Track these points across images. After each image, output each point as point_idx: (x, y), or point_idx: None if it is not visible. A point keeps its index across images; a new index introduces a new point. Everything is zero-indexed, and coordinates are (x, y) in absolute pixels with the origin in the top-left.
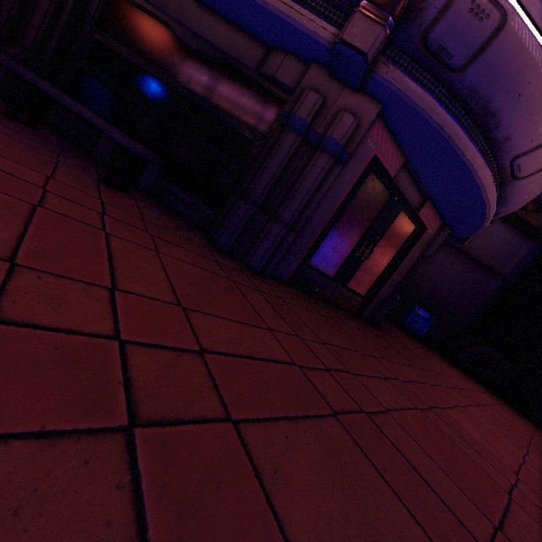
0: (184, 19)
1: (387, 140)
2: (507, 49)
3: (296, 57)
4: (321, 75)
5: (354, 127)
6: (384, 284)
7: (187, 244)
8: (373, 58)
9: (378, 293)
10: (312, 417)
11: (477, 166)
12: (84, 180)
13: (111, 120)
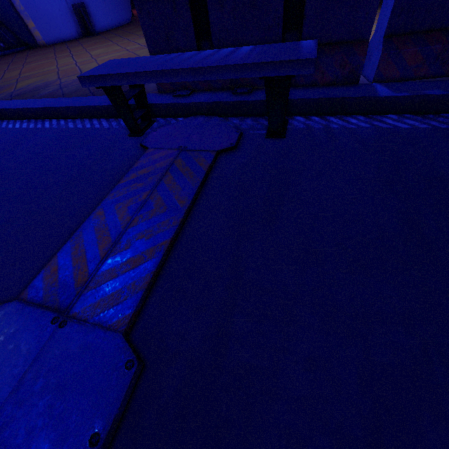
0: None
1: None
2: None
3: None
4: None
5: None
6: None
7: None
8: None
9: None
10: None
11: None
12: None
13: None
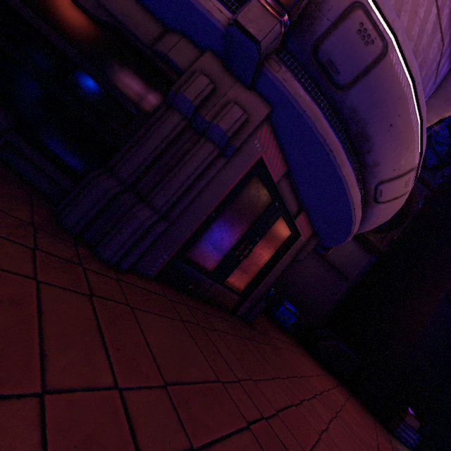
0: None
1: (273, 145)
2: (386, 78)
3: (192, 42)
4: (214, 64)
5: (242, 121)
6: (259, 283)
7: None
8: (267, 50)
9: (254, 291)
10: None
11: (350, 184)
12: None
13: None
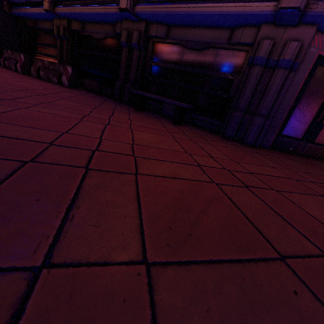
0: (187, 38)
1: None
2: None
3: (250, 25)
4: (269, 28)
5: (299, 47)
6: None
7: (216, 139)
8: (305, 5)
9: None
10: (309, 194)
11: None
12: (170, 125)
13: (164, 96)
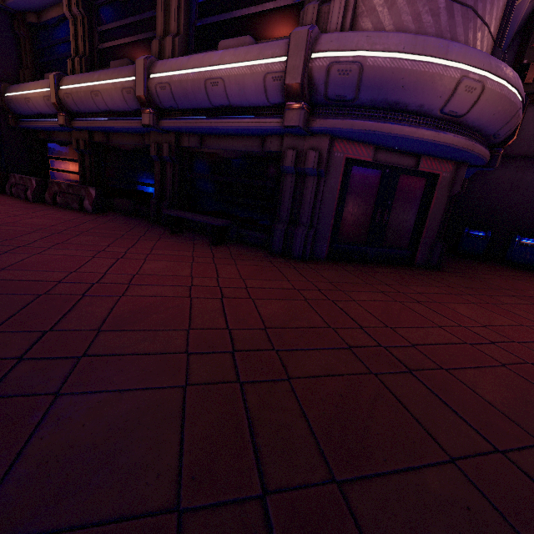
0: (221, 147)
1: (350, 145)
2: (373, 75)
3: (276, 135)
4: (291, 138)
5: (317, 156)
6: (422, 233)
7: (253, 258)
8: (304, 124)
9: (420, 241)
10: (289, 300)
11: (409, 133)
12: (205, 247)
13: (208, 211)
